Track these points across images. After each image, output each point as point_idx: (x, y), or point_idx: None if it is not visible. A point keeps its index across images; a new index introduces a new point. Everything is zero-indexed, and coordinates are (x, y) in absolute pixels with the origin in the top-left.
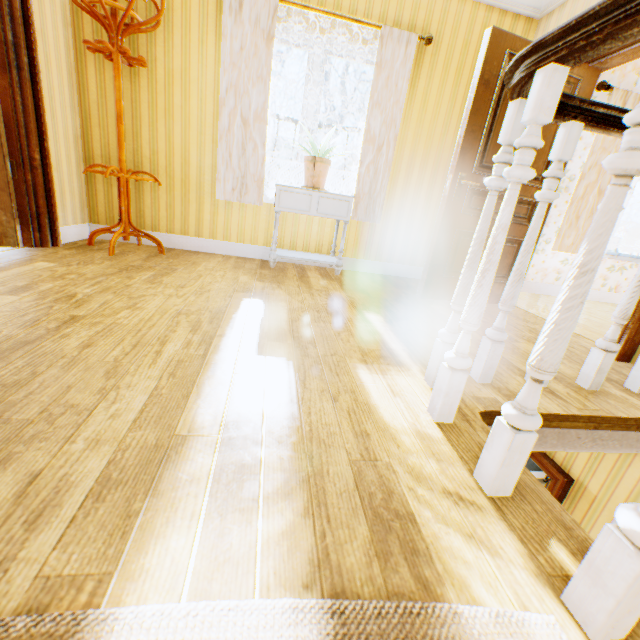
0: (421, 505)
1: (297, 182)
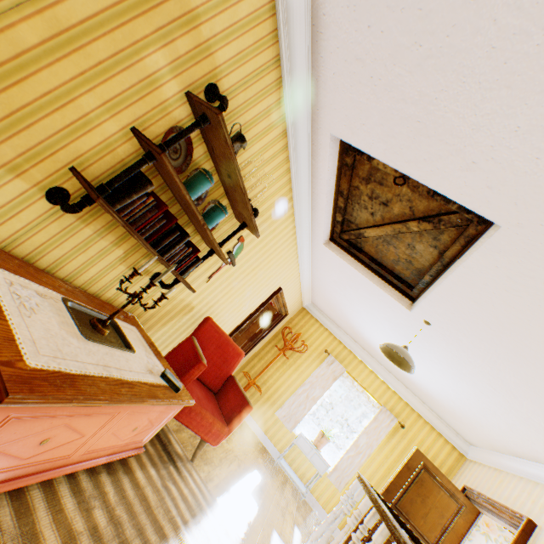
0: None
1: (313, 434)
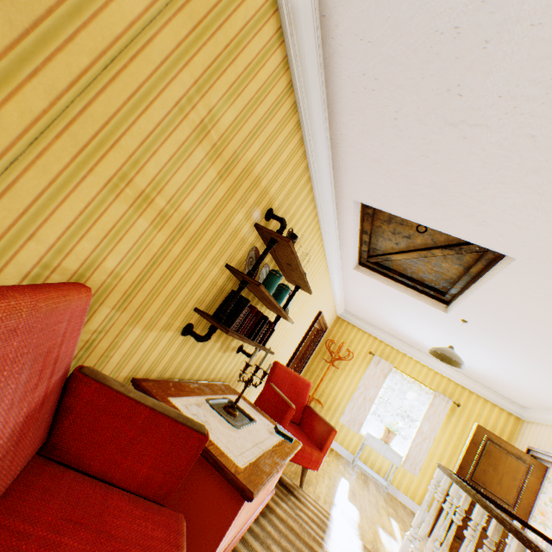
0: None
1: (378, 431)
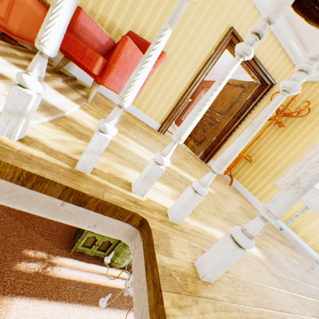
0: (83, 143)
1: None
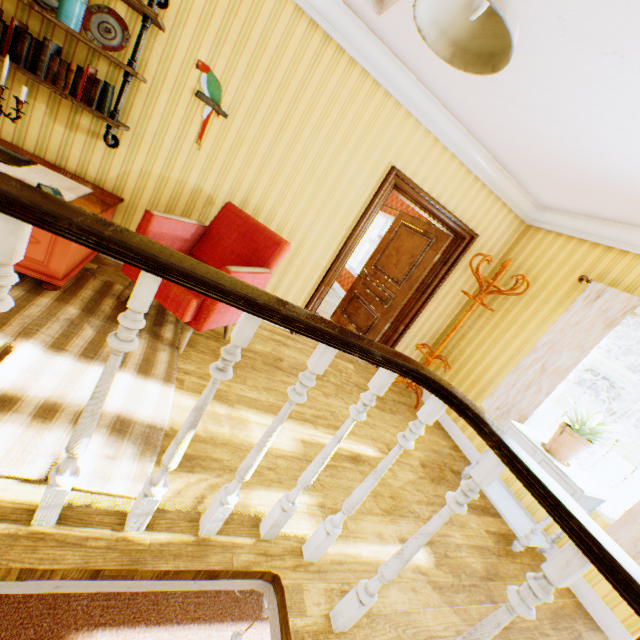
0: (197, 479)
1: None
